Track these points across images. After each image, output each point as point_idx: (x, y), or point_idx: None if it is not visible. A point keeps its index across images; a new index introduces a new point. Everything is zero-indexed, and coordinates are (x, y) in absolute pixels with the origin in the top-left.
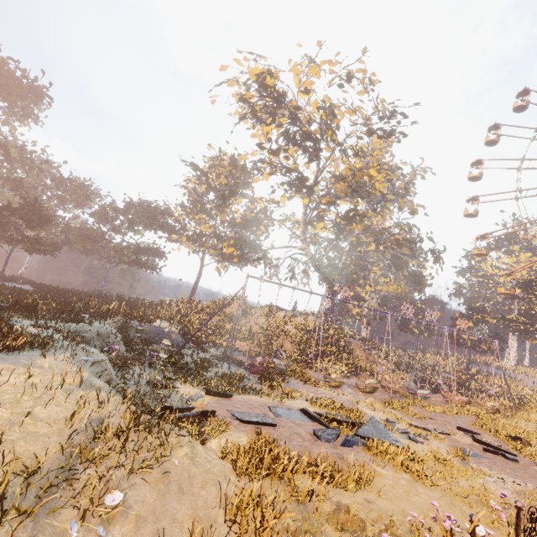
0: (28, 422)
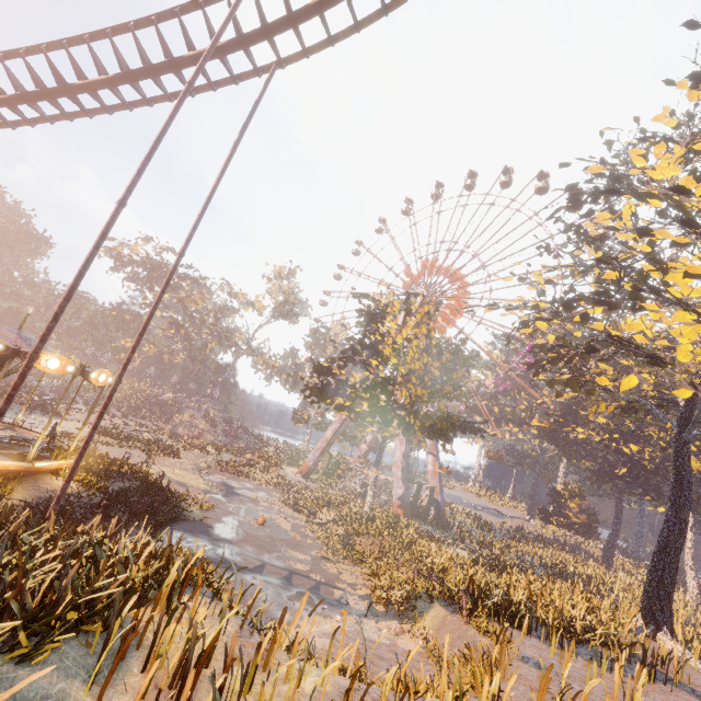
0: None
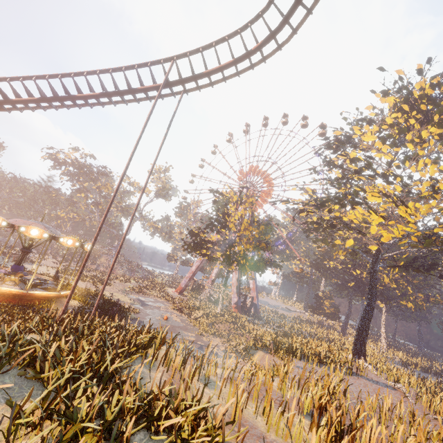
0: None
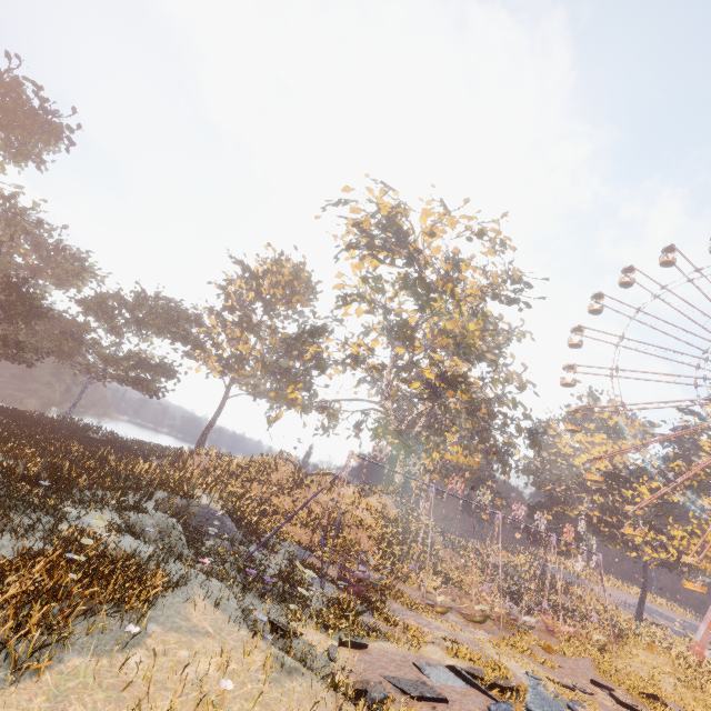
0: None
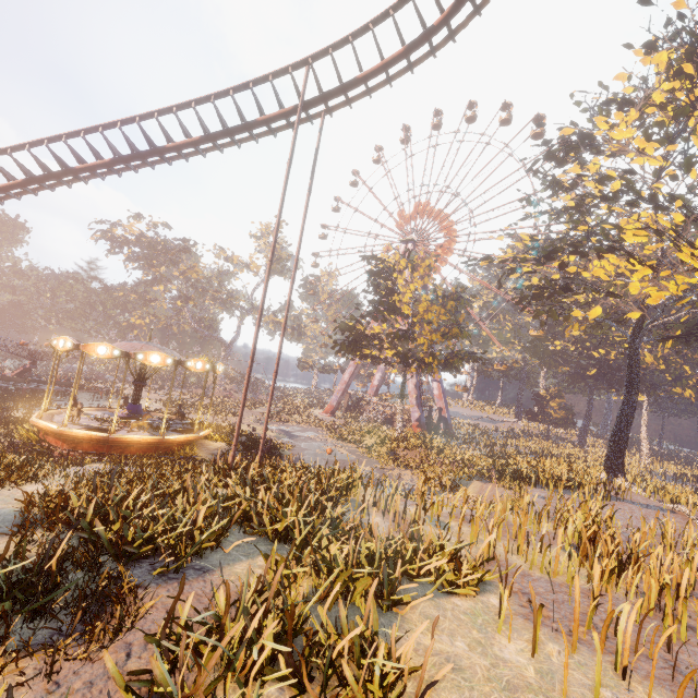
0: None
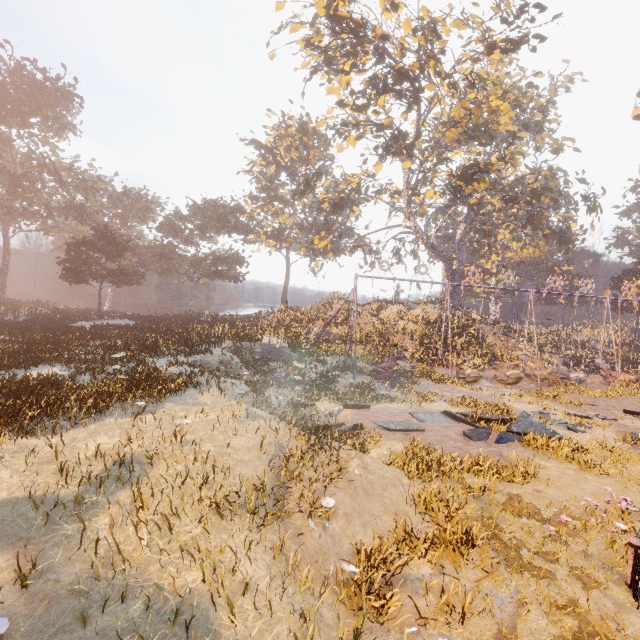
0: (231, 452)
